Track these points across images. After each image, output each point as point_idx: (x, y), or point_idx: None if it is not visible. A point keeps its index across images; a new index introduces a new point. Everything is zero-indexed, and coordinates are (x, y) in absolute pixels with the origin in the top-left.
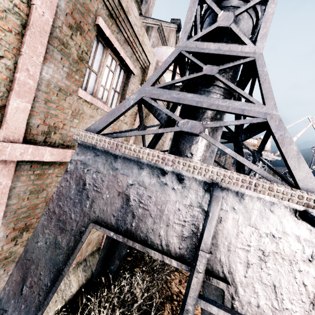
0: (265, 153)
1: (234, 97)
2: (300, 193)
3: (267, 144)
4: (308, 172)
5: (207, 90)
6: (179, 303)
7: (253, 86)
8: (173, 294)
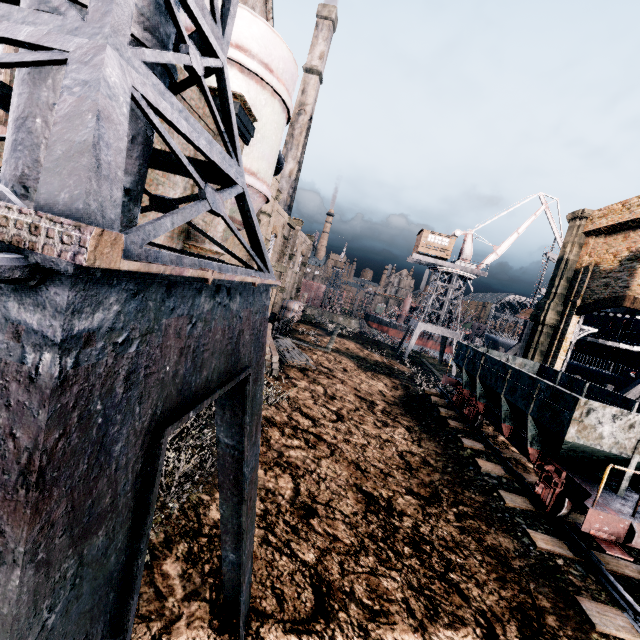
0: (462, 264)
1: (145, 46)
2: (4, 210)
3: (465, 248)
4: (81, 169)
5: (44, 9)
6: (213, 540)
7: (172, 12)
8: (204, 526)
